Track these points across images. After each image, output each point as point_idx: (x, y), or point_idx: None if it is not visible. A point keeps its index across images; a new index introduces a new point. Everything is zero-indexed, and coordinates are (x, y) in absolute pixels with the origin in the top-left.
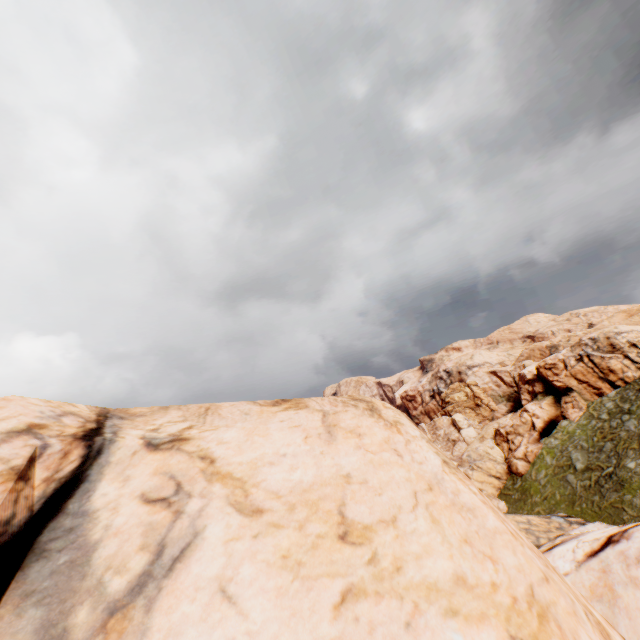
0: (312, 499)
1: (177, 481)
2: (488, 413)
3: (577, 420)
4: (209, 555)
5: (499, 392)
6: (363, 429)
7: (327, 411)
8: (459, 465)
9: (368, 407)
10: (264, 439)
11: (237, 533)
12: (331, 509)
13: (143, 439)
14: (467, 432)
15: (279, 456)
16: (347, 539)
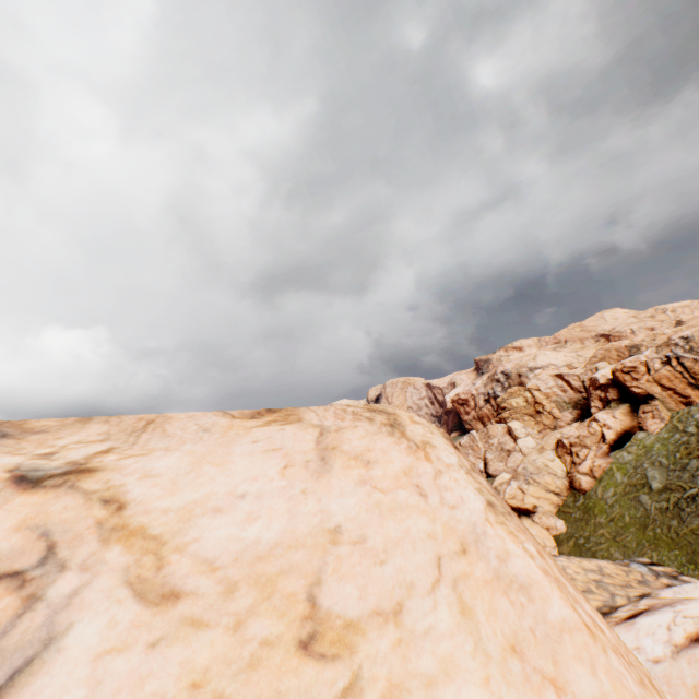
0: (268, 573)
1: (50, 541)
2: (550, 421)
3: (657, 433)
4: (59, 684)
5: (564, 398)
6: (375, 454)
7: (327, 427)
8: (513, 478)
9: (388, 421)
10: (218, 470)
11: (123, 639)
12: (296, 591)
13: (11, 472)
14: (524, 442)
15: (234, 498)
16: (313, 648)
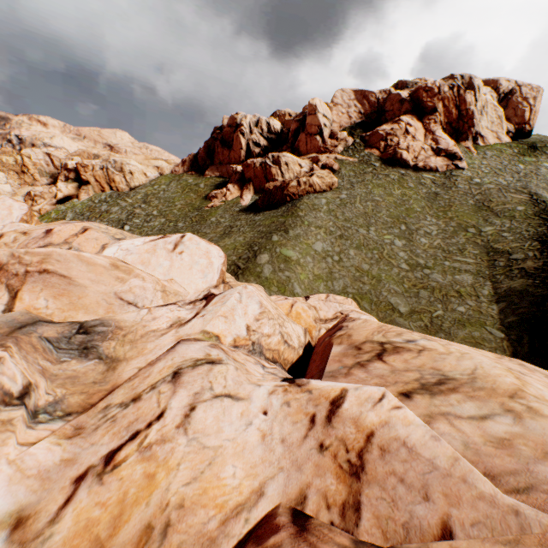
0: None
1: None
2: (32, 181)
3: (84, 200)
4: None
5: (48, 170)
6: None
7: None
8: None
9: None
10: None
11: None
12: None
13: None
14: (4, 187)
15: None
16: None
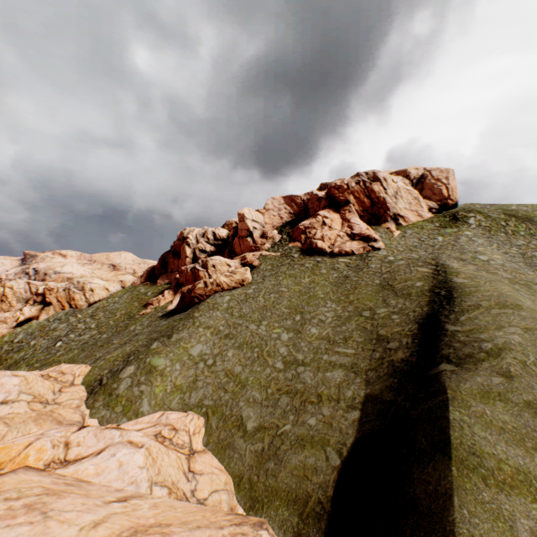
0: None
1: None
2: (8, 307)
3: (42, 320)
4: None
5: (25, 296)
6: None
7: None
8: None
9: None
10: None
11: None
12: None
13: None
14: None
15: None
16: None
